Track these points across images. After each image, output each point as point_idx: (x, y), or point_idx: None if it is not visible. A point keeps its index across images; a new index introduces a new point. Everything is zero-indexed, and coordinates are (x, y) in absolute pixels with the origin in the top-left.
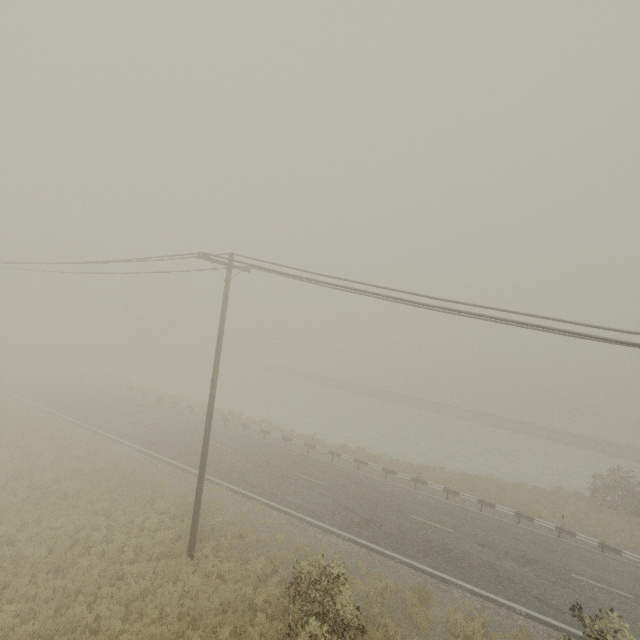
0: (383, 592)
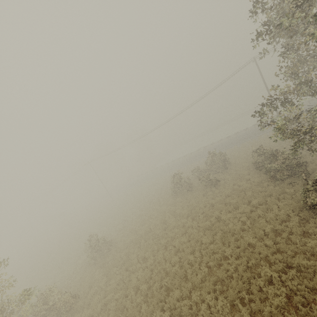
0: None
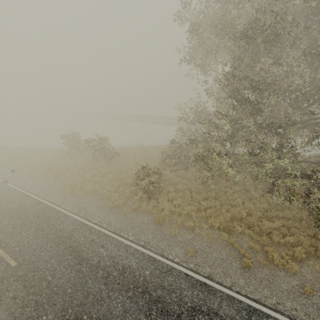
0: None
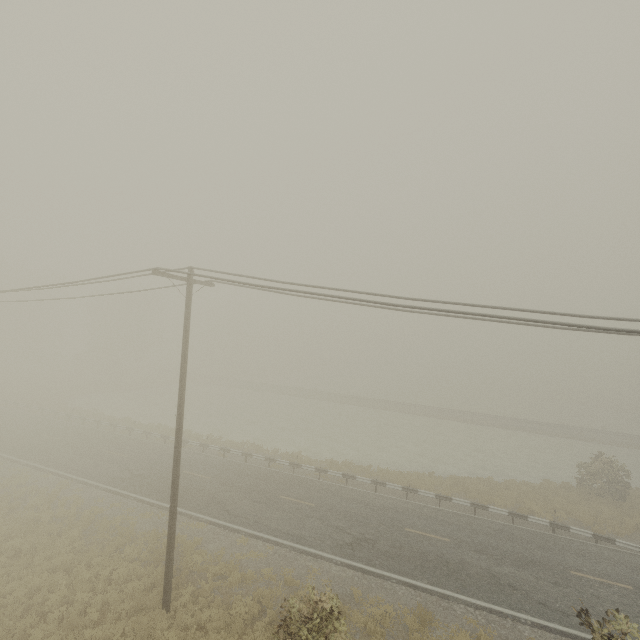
0: (382, 620)
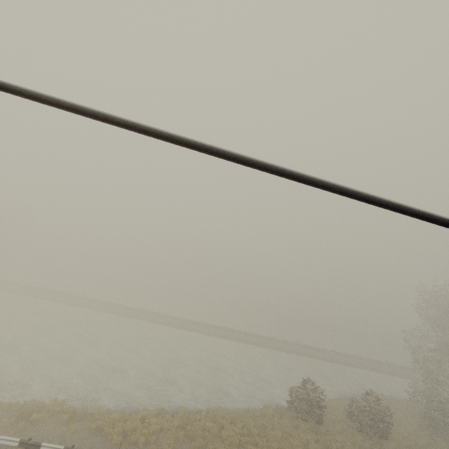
0: None
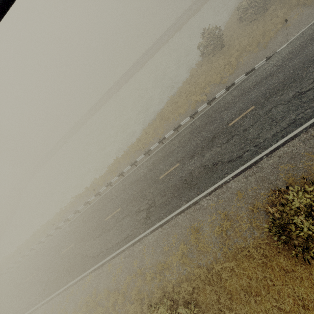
0: (183, 251)
